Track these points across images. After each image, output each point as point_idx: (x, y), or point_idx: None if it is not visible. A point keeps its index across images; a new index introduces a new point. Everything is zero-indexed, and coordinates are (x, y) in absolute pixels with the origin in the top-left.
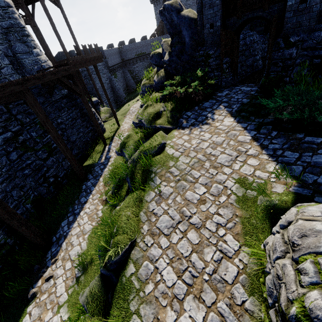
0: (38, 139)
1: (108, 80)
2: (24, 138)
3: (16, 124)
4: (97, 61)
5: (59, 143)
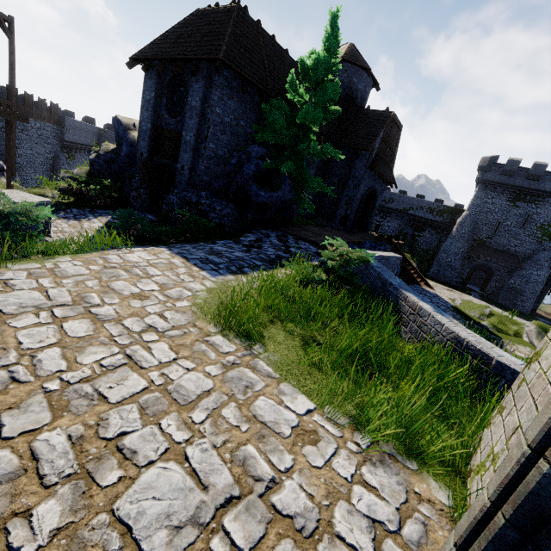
0: None
1: (51, 155)
2: None
3: None
4: (18, 118)
5: None
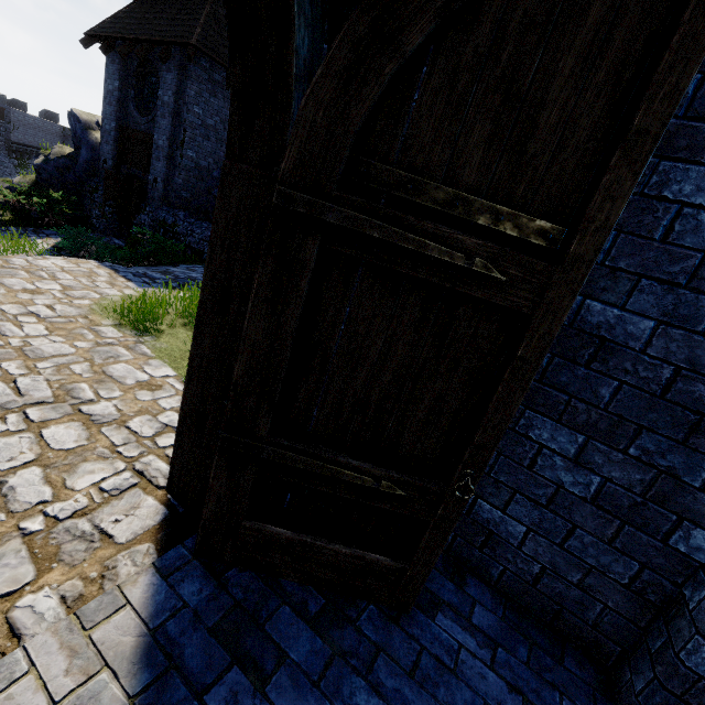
0: None
1: None
2: None
3: None
4: None
5: None
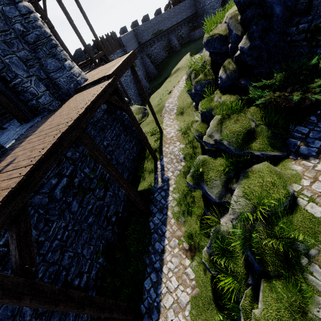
0: (92, 175)
1: (129, 72)
2: (79, 179)
3: (68, 164)
4: (133, 59)
5: (121, 183)
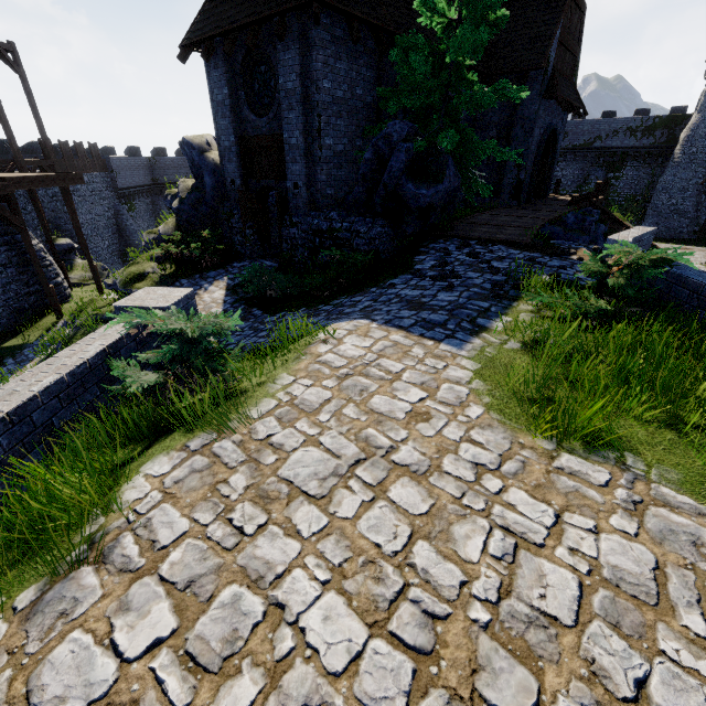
0: None
1: (111, 212)
2: None
3: None
4: (73, 181)
5: None
